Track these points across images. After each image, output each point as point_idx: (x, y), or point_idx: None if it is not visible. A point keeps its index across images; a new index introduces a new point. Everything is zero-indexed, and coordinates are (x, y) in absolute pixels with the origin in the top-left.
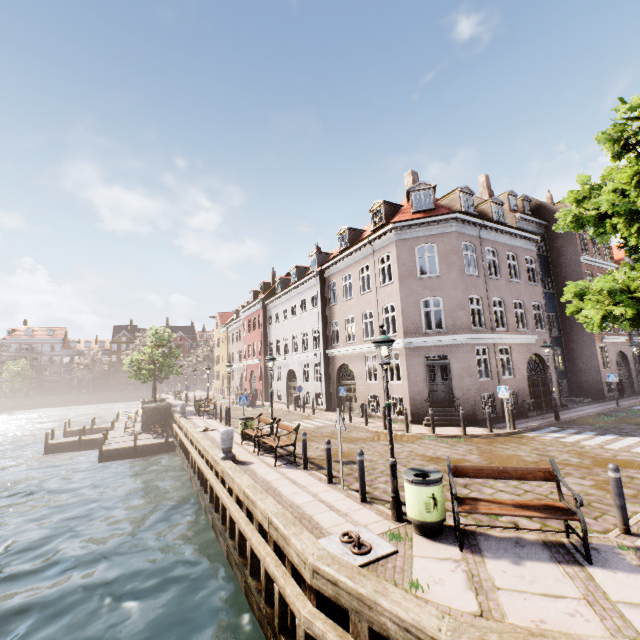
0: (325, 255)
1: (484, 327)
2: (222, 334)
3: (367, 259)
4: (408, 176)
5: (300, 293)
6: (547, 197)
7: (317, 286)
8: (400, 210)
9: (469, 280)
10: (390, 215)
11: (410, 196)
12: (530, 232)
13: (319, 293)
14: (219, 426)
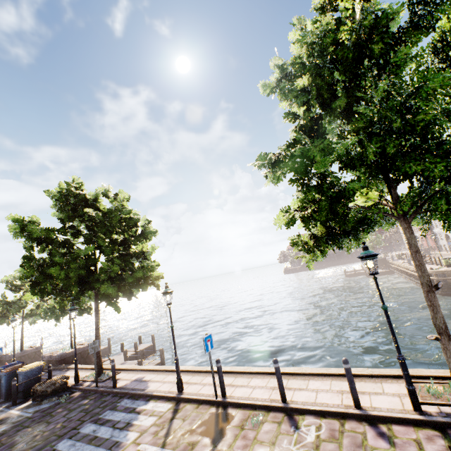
0: None
1: None
2: None
3: None
4: None
5: None
6: None
7: None
8: None
9: None
10: None
11: None
12: None
13: None
14: None
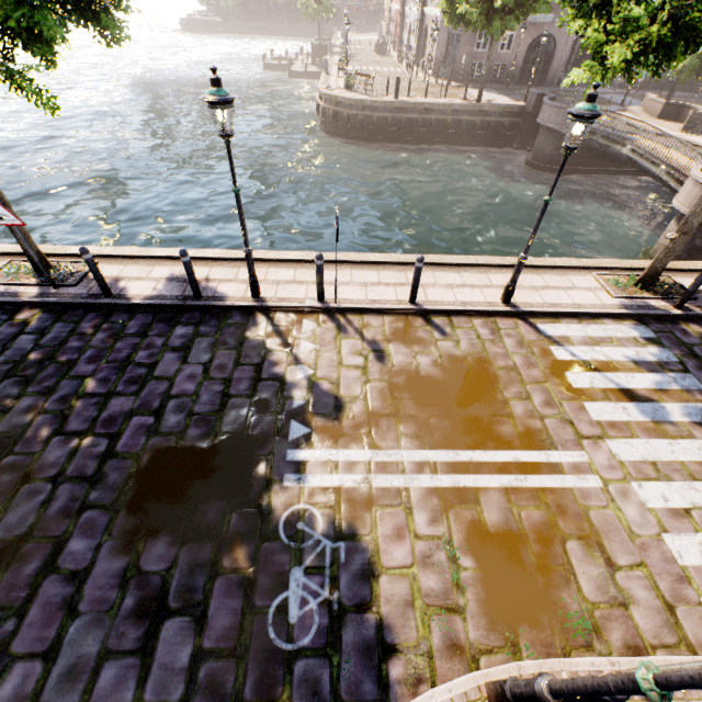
0: None
1: None
2: None
3: None
4: None
5: None
6: None
7: None
8: None
9: None
10: None
11: None
12: None
13: None
14: None
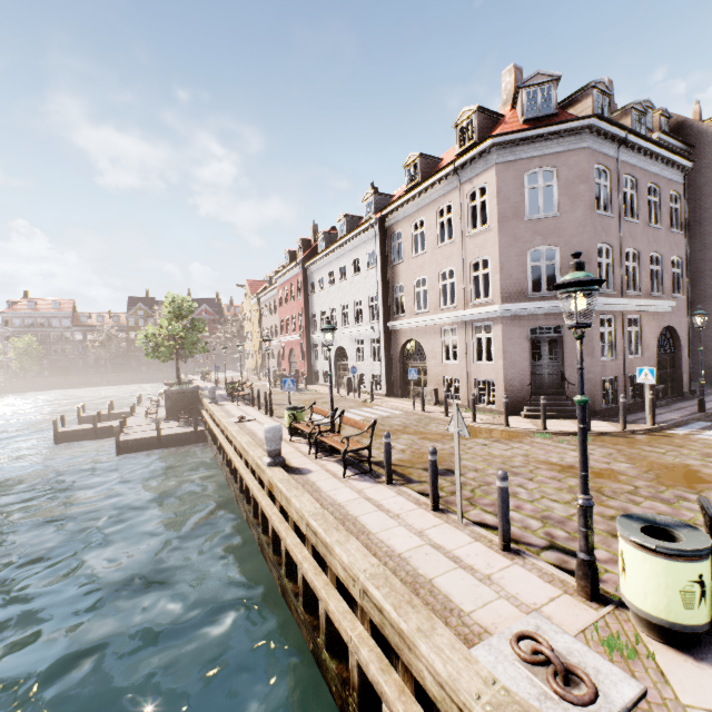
0: (385, 198)
1: (612, 289)
2: (253, 306)
3: (449, 196)
4: (508, 74)
5: (352, 250)
6: (694, 111)
7: (375, 239)
8: (500, 122)
9: (599, 221)
10: (485, 129)
11: (520, 95)
12: (682, 155)
13: (378, 248)
14: (258, 415)
